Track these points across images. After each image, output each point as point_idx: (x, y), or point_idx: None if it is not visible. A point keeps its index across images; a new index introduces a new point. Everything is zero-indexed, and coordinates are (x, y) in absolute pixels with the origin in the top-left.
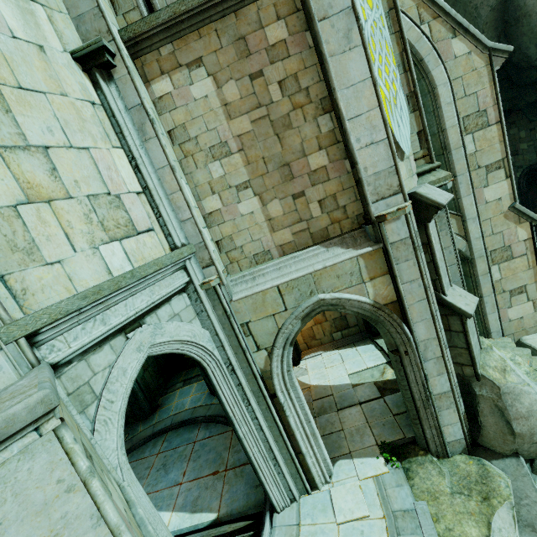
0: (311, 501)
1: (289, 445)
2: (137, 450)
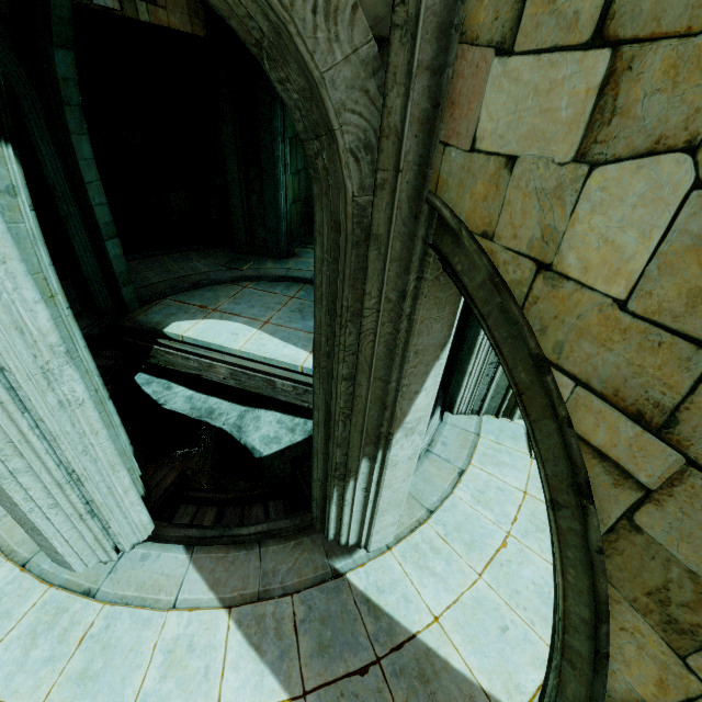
0: (498, 424)
1: None
2: (264, 283)
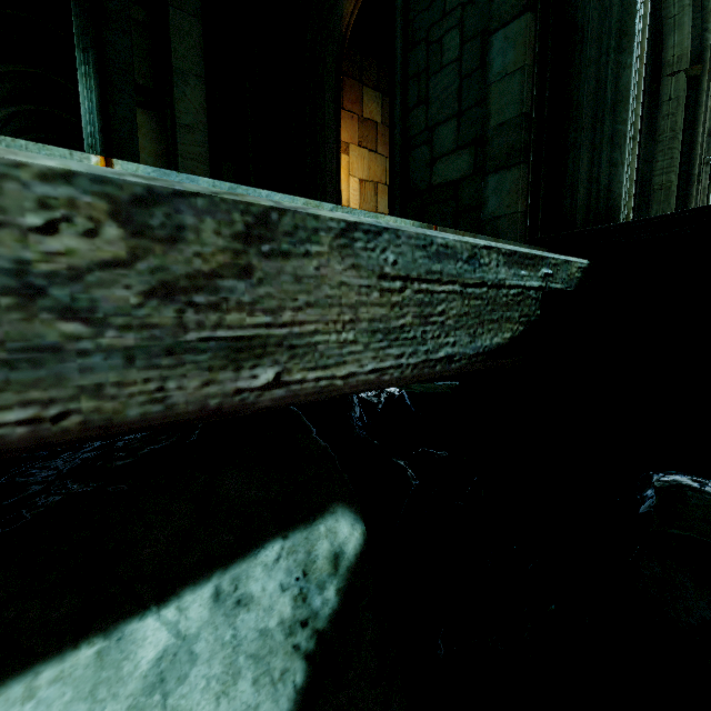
0: None
1: (637, 76)
2: None
